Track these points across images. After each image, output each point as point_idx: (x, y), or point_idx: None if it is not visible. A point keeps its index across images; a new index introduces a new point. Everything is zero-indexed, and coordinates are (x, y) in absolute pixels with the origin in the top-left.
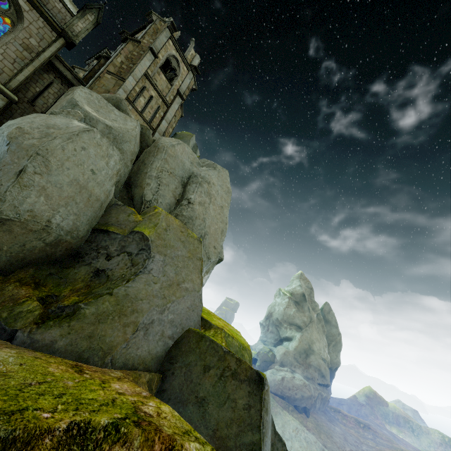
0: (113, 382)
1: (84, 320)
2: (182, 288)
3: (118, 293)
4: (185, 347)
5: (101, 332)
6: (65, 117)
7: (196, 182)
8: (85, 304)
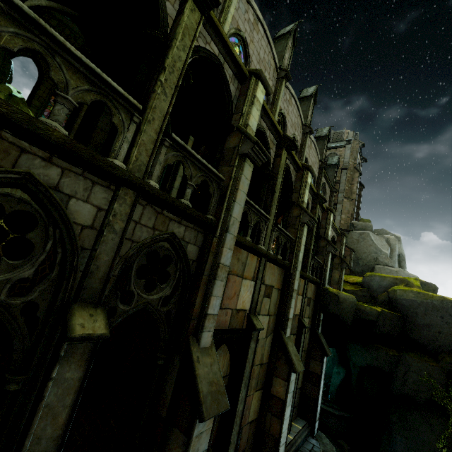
0: None
1: None
2: None
3: None
4: None
5: None
6: (398, 269)
7: (404, 260)
8: None
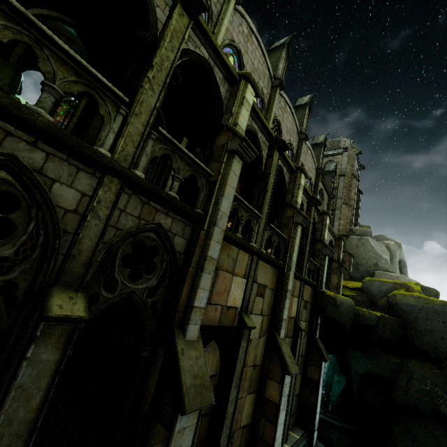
0: None
1: None
2: None
3: None
4: None
5: None
6: (399, 274)
7: (405, 266)
8: None
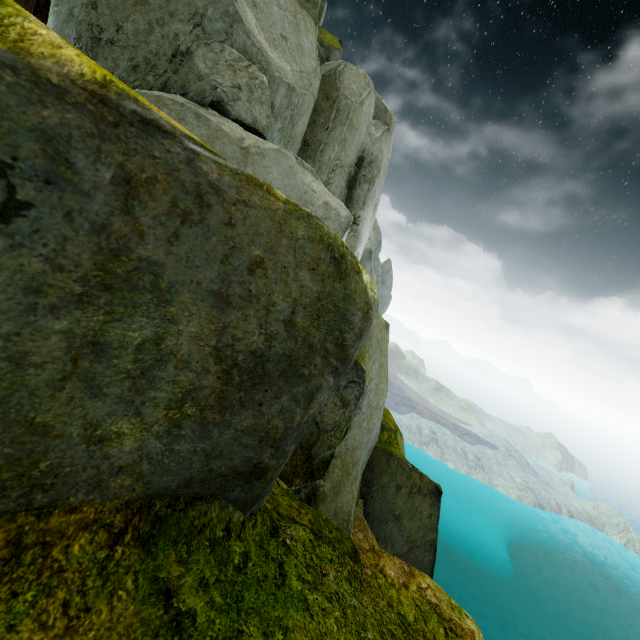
0: (384, 567)
1: (326, 501)
2: (378, 410)
3: (341, 451)
4: (377, 468)
5: (340, 505)
6: (271, 145)
7: (369, 180)
8: (321, 480)
